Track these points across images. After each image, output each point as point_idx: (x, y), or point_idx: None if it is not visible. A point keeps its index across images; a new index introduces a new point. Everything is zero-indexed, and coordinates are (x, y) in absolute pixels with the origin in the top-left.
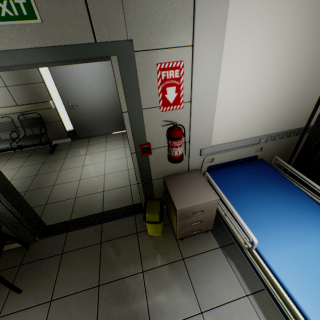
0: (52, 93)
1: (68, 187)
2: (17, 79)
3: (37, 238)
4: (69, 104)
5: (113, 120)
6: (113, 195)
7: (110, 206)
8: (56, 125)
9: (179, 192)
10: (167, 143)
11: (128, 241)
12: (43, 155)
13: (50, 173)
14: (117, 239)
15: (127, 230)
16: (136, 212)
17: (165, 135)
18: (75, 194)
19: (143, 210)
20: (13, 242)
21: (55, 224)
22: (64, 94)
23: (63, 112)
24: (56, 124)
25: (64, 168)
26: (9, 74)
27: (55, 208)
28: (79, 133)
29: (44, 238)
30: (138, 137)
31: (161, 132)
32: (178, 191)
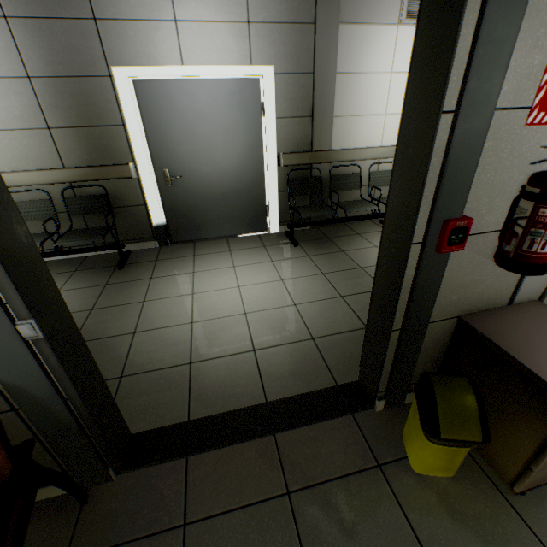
0: (136, 148)
1: (169, 337)
2: (72, 115)
3: (110, 471)
4: (165, 173)
5: (243, 210)
6: (279, 361)
7: (282, 388)
8: (133, 214)
9: (541, 357)
10: (526, 216)
11: (364, 492)
12: (103, 271)
13: (123, 307)
14: (330, 483)
15: (348, 455)
16: (355, 406)
17: (505, 200)
18: (187, 354)
19: (374, 401)
20: (46, 484)
21: (151, 430)
22: (159, 151)
23: (151, 188)
24: (134, 212)
25: (152, 297)
26: (58, 104)
27: (144, 388)
28: (175, 231)
29: (127, 471)
30: (450, 197)
31: (501, 188)
32: (536, 354)
